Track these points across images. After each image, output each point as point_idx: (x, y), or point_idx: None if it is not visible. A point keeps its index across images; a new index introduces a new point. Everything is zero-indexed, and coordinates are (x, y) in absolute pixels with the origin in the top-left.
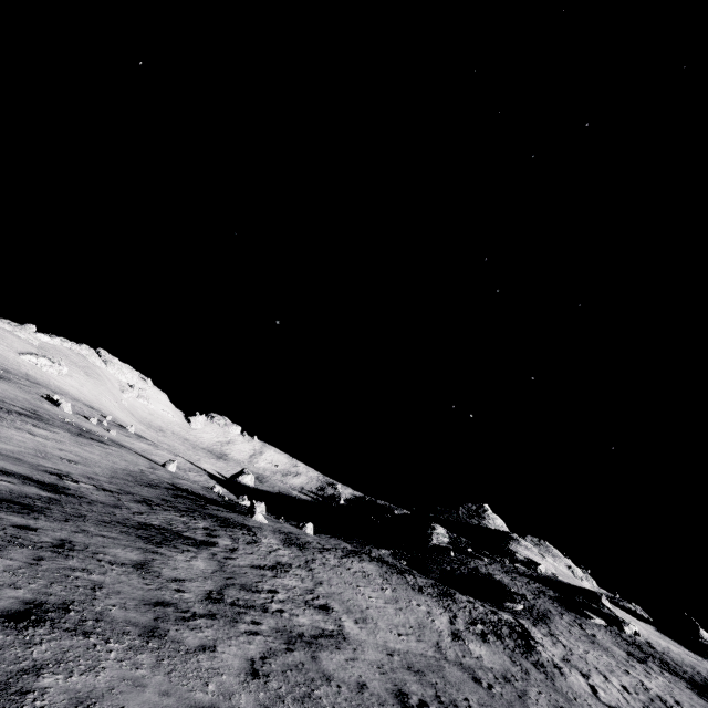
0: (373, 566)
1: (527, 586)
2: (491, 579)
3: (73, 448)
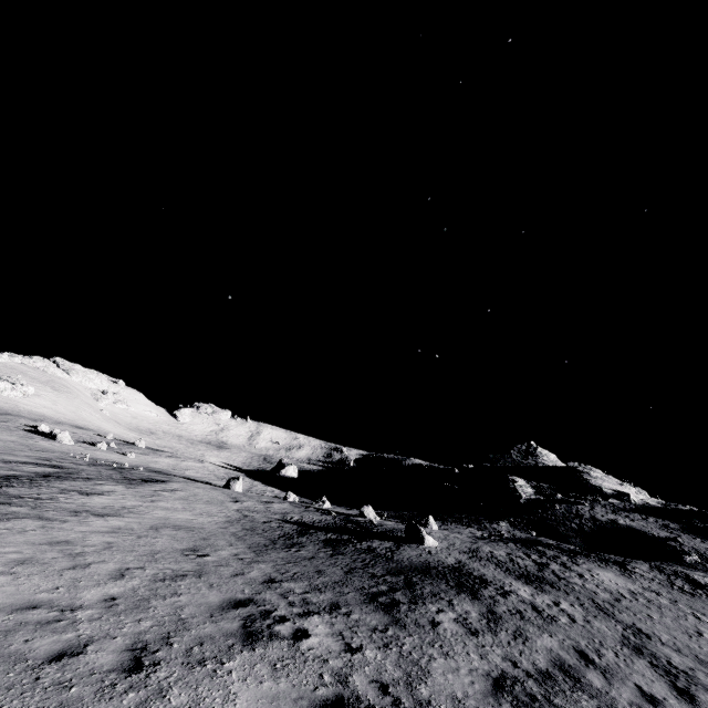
0: (608, 573)
1: (650, 524)
2: (620, 526)
3: (155, 514)
